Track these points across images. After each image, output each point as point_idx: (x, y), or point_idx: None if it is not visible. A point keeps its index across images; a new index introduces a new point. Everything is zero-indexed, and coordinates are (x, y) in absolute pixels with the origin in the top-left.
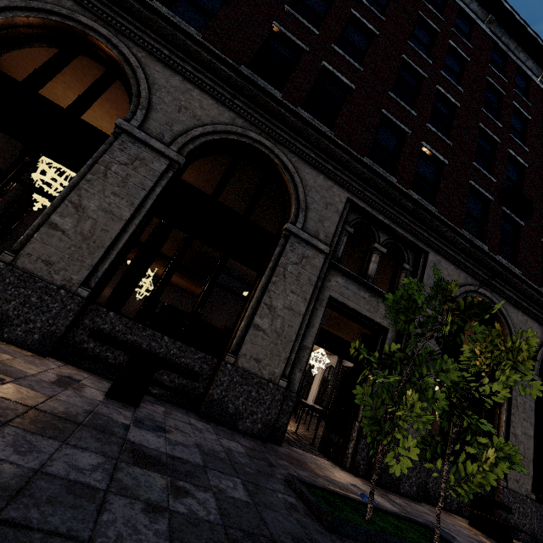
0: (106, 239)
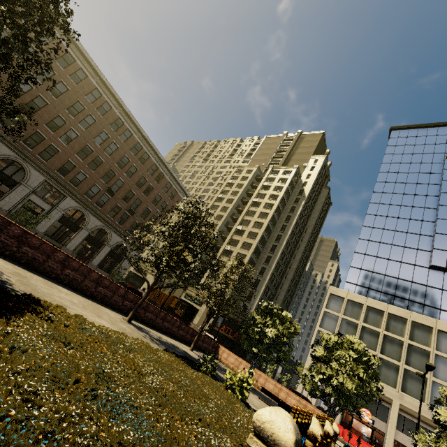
0: None
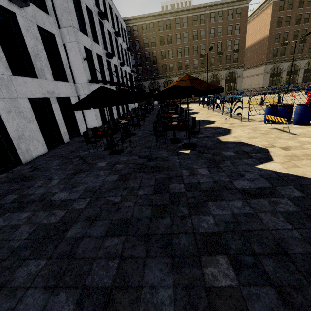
0: (302, 78)
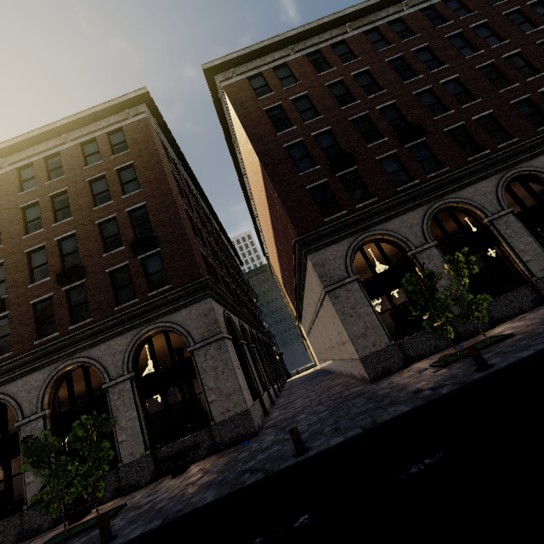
0: (539, 251)
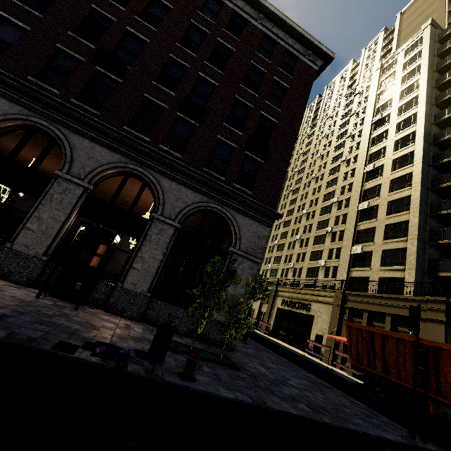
0: None
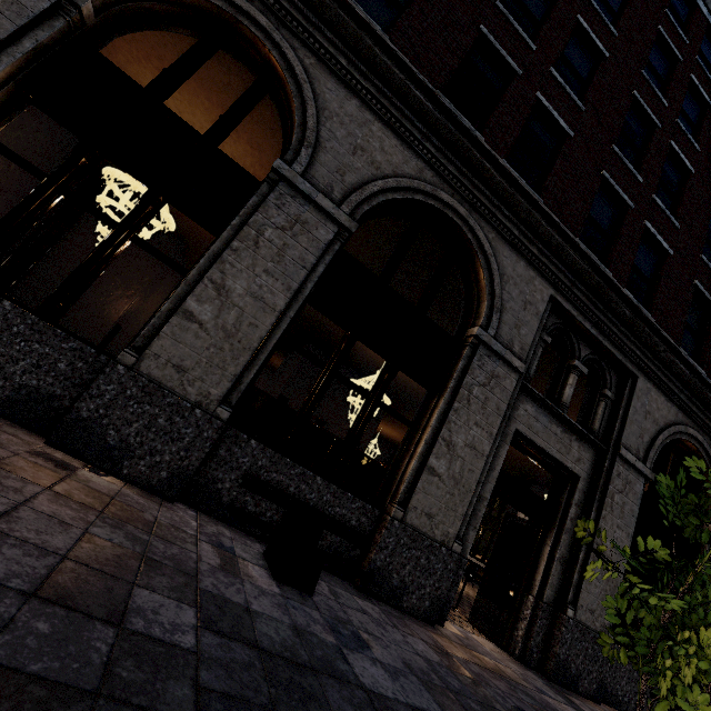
0: (254, 338)
